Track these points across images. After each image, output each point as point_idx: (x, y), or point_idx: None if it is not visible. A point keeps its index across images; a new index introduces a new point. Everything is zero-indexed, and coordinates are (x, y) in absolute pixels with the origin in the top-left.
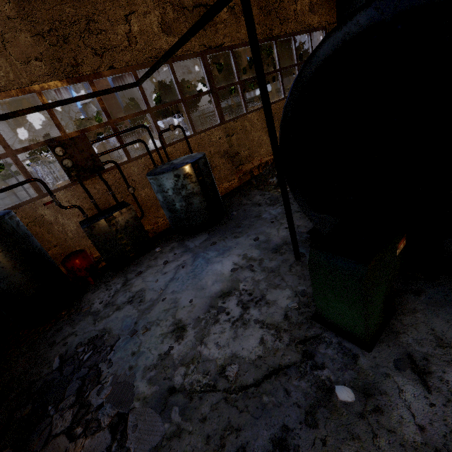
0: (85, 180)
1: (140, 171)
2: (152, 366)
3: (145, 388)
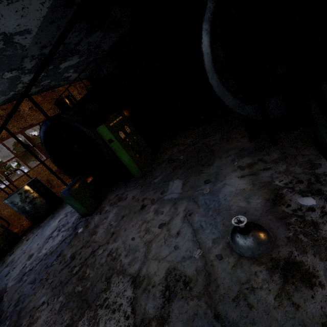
0: None
1: None
2: (16, 275)
3: (12, 283)
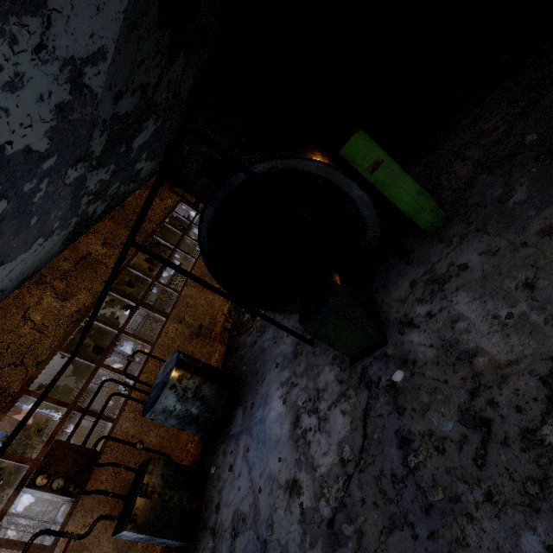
0: (85, 486)
1: (133, 421)
2: (302, 536)
3: None
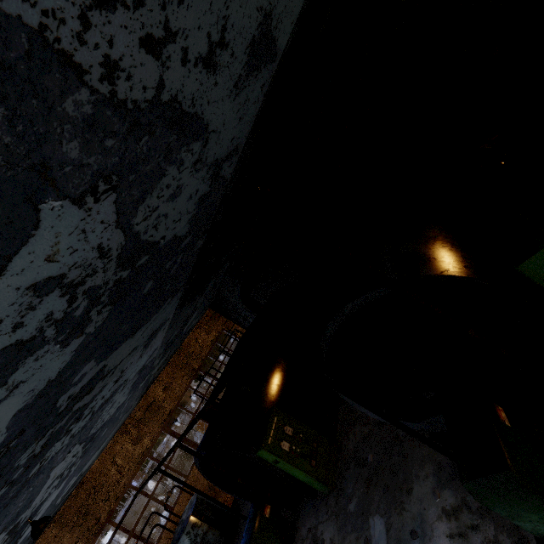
0: None
1: None
2: None
3: None
